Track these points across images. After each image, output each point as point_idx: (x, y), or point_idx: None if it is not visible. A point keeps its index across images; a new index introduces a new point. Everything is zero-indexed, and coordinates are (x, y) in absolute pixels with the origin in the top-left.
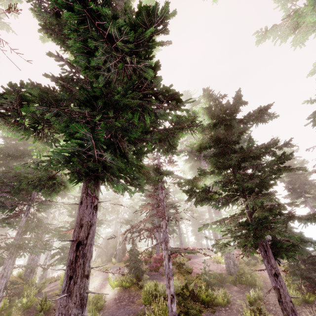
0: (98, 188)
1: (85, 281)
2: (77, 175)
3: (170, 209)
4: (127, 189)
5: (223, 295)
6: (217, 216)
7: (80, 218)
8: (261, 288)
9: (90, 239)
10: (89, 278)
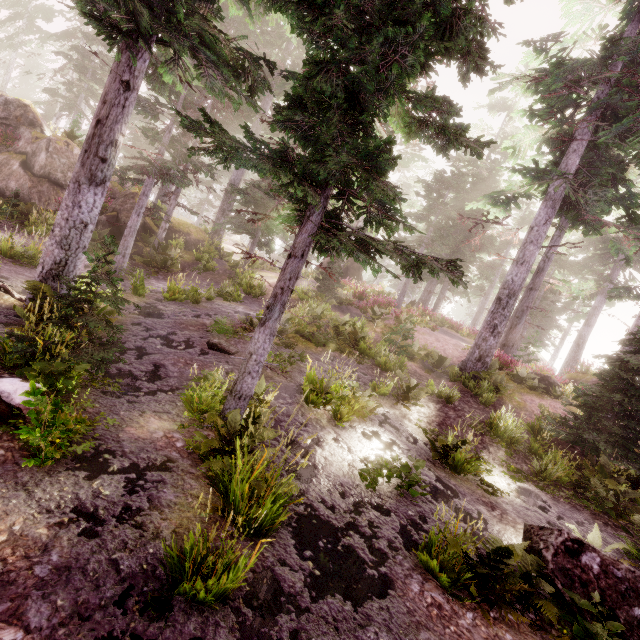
0: (132, 55)
1: (99, 162)
2: (99, 22)
3: (481, 250)
4: (227, 95)
5: (395, 362)
6: (513, 271)
7: (106, 92)
8: (485, 404)
9: (112, 122)
10: (108, 165)
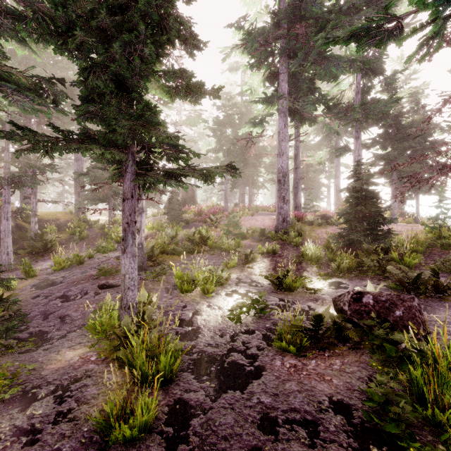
0: None
1: None
2: None
3: (262, 156)
4: (38, 110)
5: (234, 244)
6: (279, 161)
7: None
8: (297, 245)
9: None
10: None
